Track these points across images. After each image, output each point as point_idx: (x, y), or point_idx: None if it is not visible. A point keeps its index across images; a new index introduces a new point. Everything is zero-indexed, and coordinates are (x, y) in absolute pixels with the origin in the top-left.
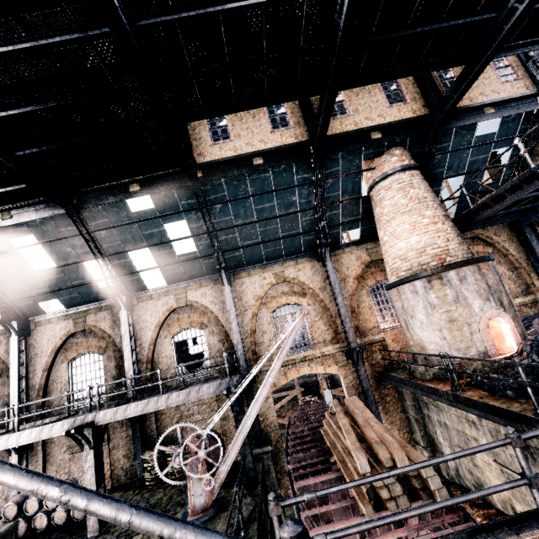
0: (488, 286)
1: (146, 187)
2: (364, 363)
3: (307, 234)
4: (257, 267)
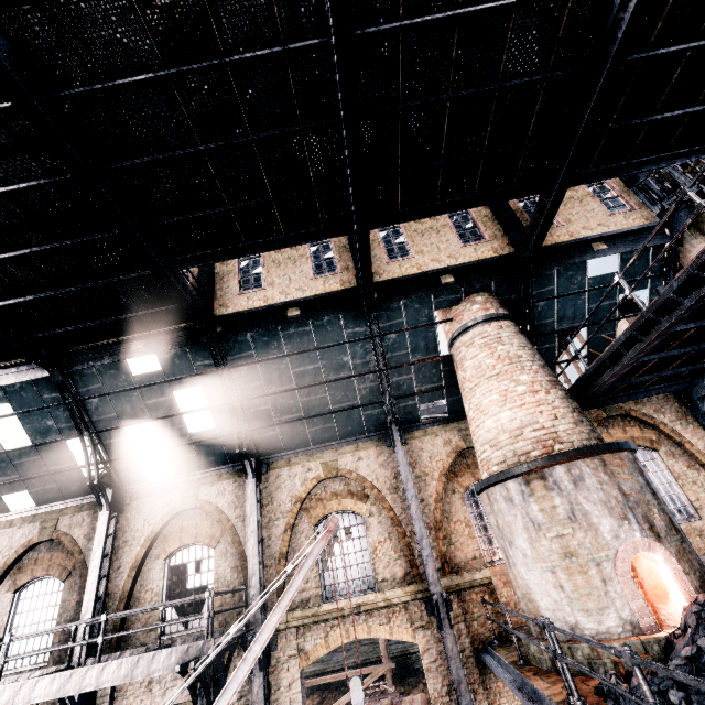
0: (624, 494)
1: (152, 344)
2: (451, 625)
3: (370, 407)
4: (300, 453)
